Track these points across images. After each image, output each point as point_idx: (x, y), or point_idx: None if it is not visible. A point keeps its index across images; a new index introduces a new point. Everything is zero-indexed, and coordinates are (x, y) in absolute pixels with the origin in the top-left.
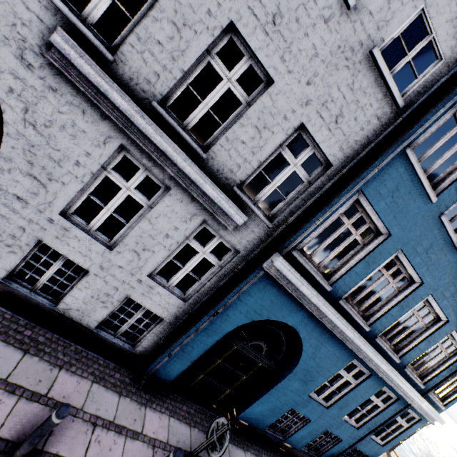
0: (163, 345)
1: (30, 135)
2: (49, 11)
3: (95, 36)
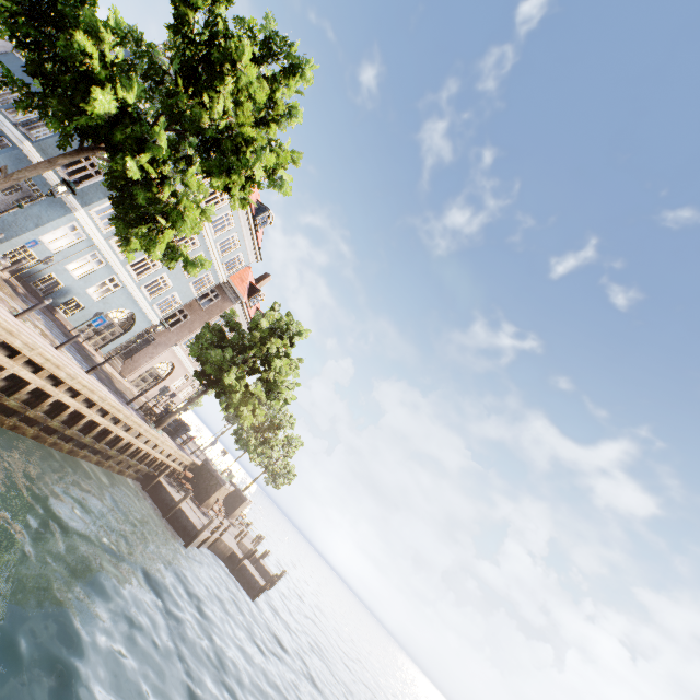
0: None
1: None
2: None
3: None
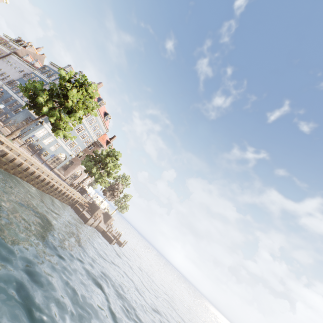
0: None
1: None
2: None
3: None
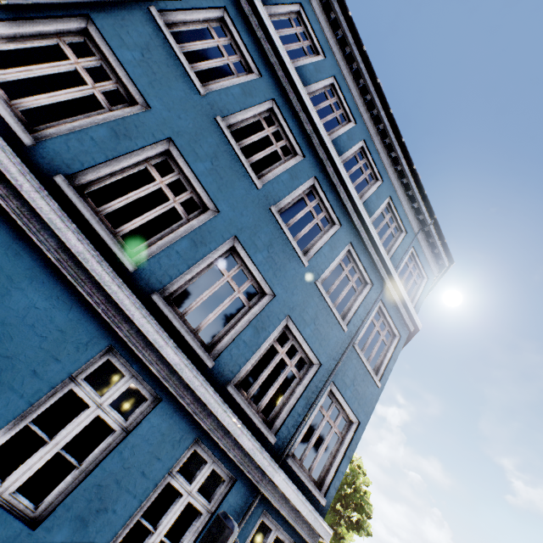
0: None
1: None
2: None
3: None
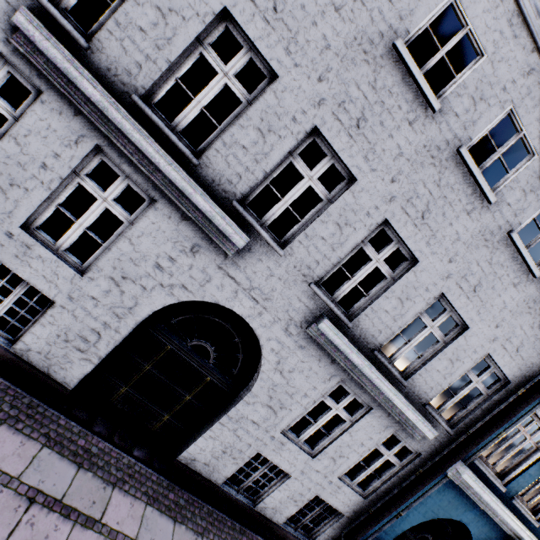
0: (338, 538)
1: (276, 378)
2: (313, 300)
3: (338, 308)
